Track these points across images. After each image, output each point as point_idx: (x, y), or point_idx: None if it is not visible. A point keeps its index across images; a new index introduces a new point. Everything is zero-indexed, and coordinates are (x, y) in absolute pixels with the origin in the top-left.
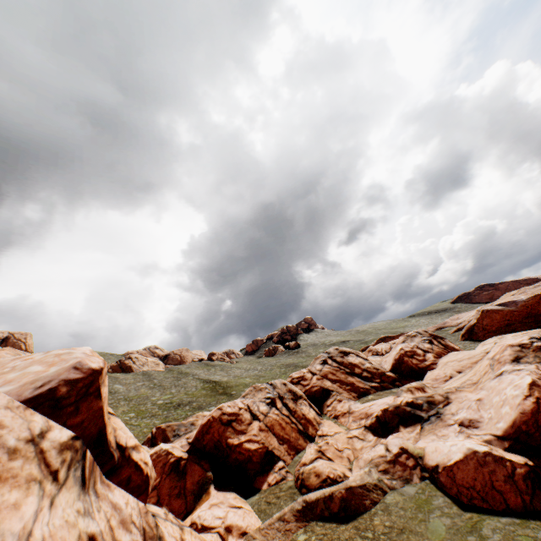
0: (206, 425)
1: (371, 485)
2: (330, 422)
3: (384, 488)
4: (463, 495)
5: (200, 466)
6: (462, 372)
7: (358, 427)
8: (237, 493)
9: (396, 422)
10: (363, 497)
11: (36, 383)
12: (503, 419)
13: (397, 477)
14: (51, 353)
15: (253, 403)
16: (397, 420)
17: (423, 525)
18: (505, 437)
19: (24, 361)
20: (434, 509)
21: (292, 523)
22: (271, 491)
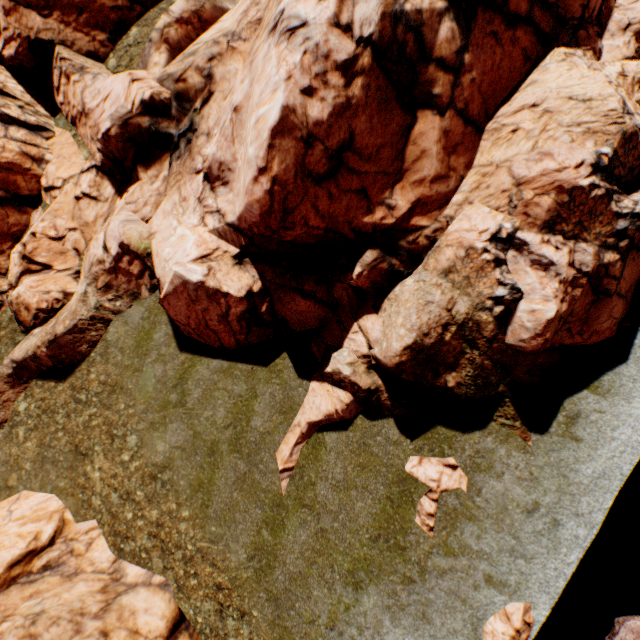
0: None
1: (87, 323)
2: (64, 142)
3: (107, 317)
4: (183, 330)
5: None
6: None
7: (91, 167)
8: None
9: (132, 160)
10: (76, 345)
11: None
12: (238, 202)
13: (124, 292)
14: None
15: None
16: (133, 156)
17: (135, 379)
18: (243, 232)
19: None
20: (153, 350)
21: (10, 392)
22: None
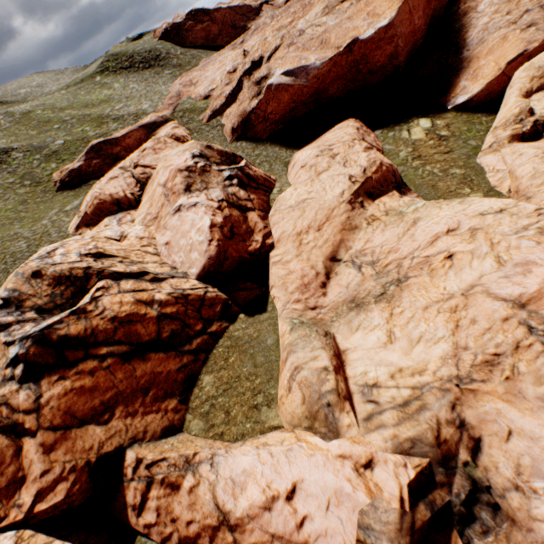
0: None
1: None
2: None
3: None
4: None
5: None
6: (338, 257)
7: None
8: None
9: None
10: None
11: None
12: None
13: None
14: None
15: None
16: None
17: None
18: None
19: None
20: None
21: None
22: None
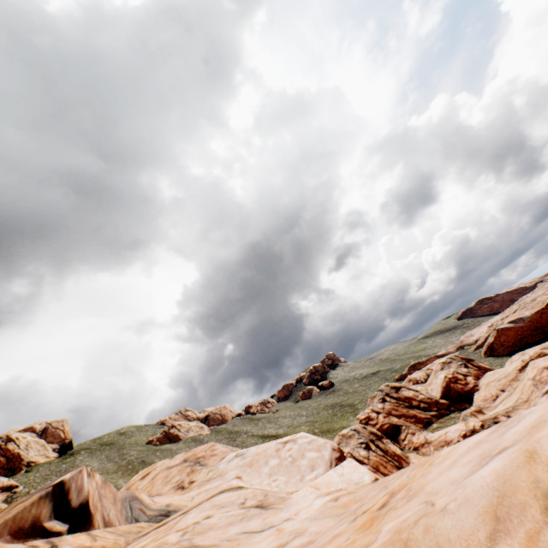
0: None
1: None
2: (413, 454)
3: None
4: None
5: None
6: (505, 390)
7: None
8: None
9: None
10: None
11: (327, 463)
12: None
13: None
14: (301, 442)
15: (353, 450)
16: None
17: None
18: None
19: (290, 451)
20: None
21: None
22: None
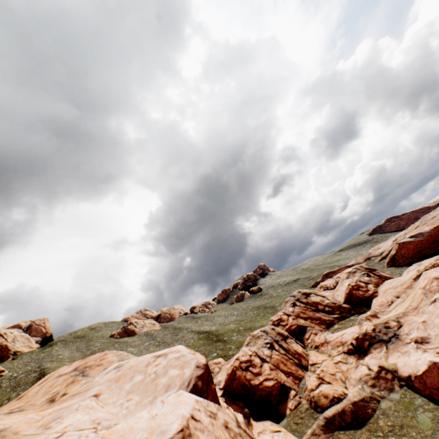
0: (232, 374)
1: (368, 398)
2: (313, 352)
3: (376, 398)
4: (434, 394)
5: (237, 405)
6: (399, 296)
7: (339, 353)
8: (270, 420)
9: (366, 346)
10: (365, 407)
11: (185, 383)
12: None
13: (383, 388)
14: (170, 357)
15: (258, 349)
16: (367, 344)
17: (414, 420)
18: None
19: (157, 366)
20: (418, 407)
21: (322, 435)
22: (294, 414)
